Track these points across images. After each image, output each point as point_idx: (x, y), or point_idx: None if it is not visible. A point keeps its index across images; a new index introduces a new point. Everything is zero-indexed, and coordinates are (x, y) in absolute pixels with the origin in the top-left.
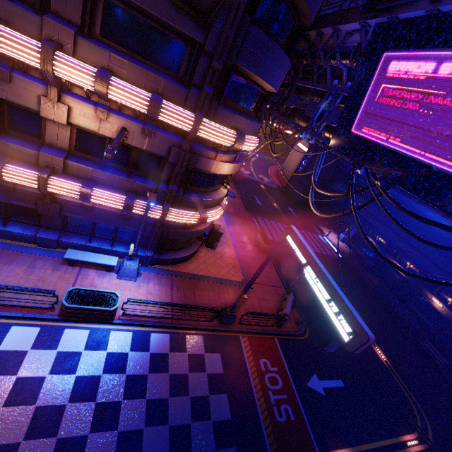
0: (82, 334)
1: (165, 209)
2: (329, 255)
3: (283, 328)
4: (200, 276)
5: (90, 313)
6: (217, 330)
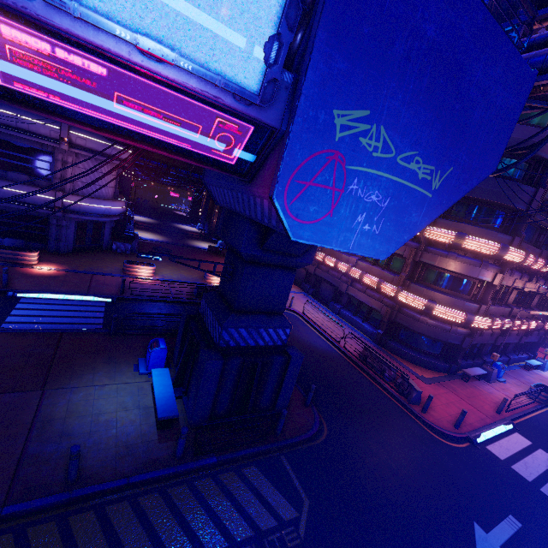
0: None
1: None
2: None
3: None
4: None
5: None
6: None
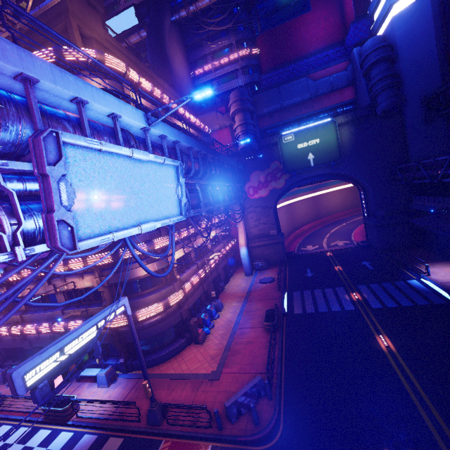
0: (46, 433)
1: None
2: (418, 305)
3: (228, 430)
4: (166, 374)
5: (54, 415)
6: (141, 431)
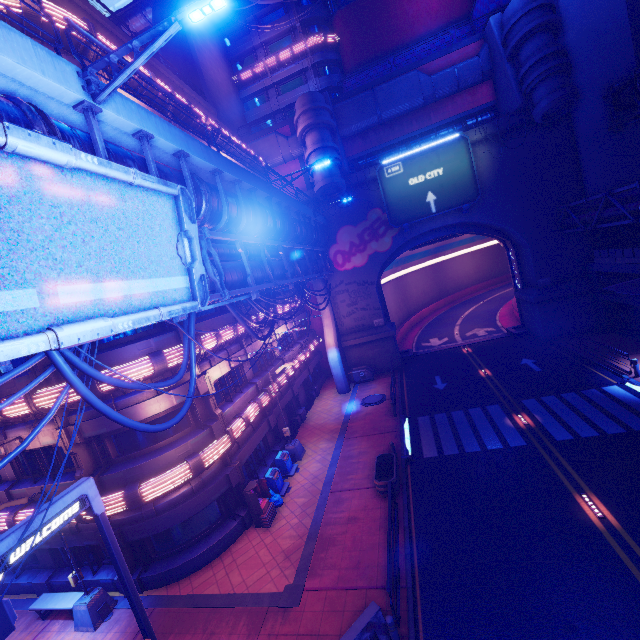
0: None
1: None
2: (634, 430)
3: None
4: (203, 597)
5: None
6: None
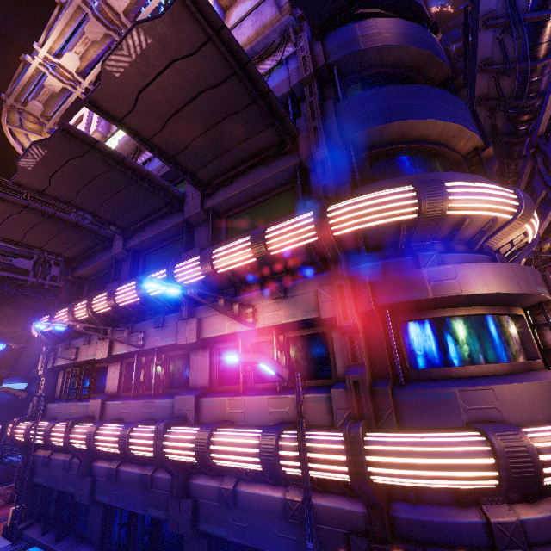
0: None
1: (351, 434)
2: None
3: None
4: None
5: None
6: None
